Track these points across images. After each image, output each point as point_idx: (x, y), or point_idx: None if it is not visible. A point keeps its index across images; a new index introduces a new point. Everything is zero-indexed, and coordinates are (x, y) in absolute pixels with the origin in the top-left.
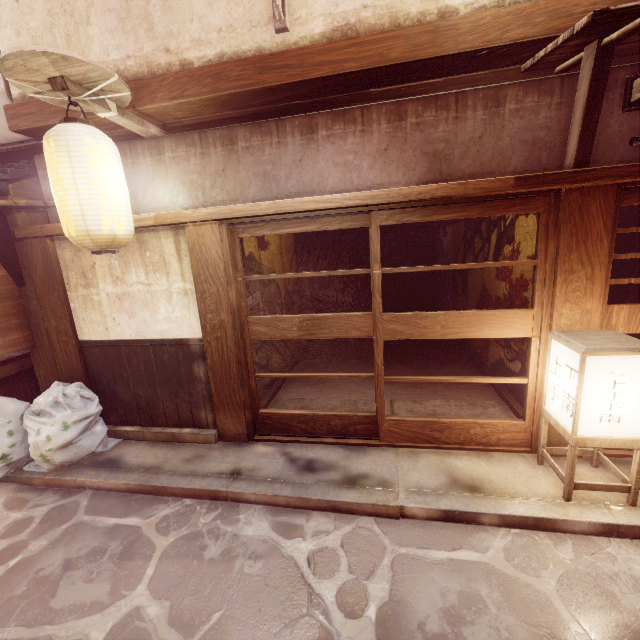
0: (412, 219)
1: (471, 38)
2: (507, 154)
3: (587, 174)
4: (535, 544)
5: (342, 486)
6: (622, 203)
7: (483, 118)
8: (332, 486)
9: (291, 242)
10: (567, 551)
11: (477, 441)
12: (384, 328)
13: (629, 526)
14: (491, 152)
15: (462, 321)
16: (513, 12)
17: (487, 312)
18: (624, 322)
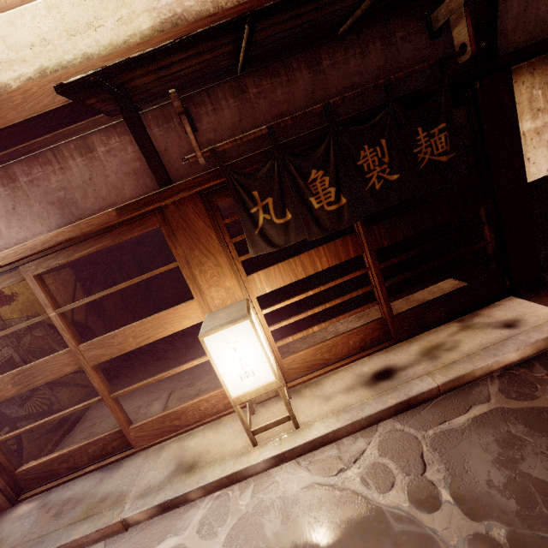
0: (59, 262)
1: (29, 106)
2: (119, 186)
3: (168, 192)
4: (226, 501)
5: (78, 522)
6: (217, 201)
7: (84, 163)
8: (69, 526)
9: (67, 276)
10: (247, 496)
11: (210, 413)
12: (86, 357)
13: (290, 450)
14: (106, 188)
15: (147, 327)
16: (53, 80)
17: (162, 313)
18: (266, 283)
